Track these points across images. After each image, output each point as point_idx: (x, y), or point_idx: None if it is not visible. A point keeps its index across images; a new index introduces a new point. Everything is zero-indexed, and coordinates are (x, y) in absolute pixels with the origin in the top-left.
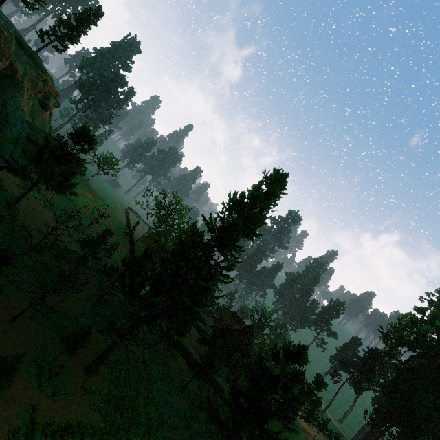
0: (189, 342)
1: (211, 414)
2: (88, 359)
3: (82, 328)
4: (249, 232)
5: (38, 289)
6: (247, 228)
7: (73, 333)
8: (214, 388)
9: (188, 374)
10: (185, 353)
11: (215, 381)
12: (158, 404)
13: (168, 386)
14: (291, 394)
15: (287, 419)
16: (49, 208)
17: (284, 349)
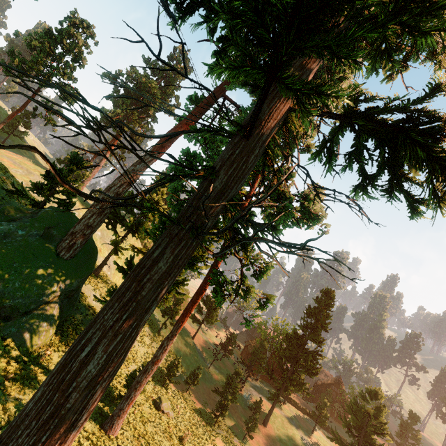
0: (298, 401)
1: (338, 441)
2: (260, 418)
3: (256, 400)
4: (325, 329)
5: (222, 382)
6: (323, 326)
7: (255, 403)
8: (330, 433)
9: (310, 423)
10: (302, 409)
11: (329, 427)
12: (304, 442)
13: (303, 431)
14: (381, 419)
15: (383, 434)
16: (192, 326)
17: (367, 392)
